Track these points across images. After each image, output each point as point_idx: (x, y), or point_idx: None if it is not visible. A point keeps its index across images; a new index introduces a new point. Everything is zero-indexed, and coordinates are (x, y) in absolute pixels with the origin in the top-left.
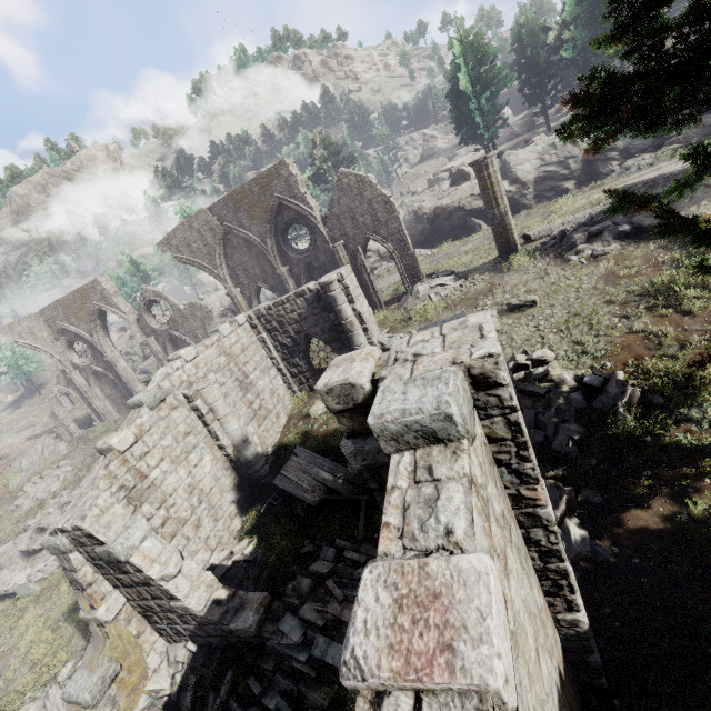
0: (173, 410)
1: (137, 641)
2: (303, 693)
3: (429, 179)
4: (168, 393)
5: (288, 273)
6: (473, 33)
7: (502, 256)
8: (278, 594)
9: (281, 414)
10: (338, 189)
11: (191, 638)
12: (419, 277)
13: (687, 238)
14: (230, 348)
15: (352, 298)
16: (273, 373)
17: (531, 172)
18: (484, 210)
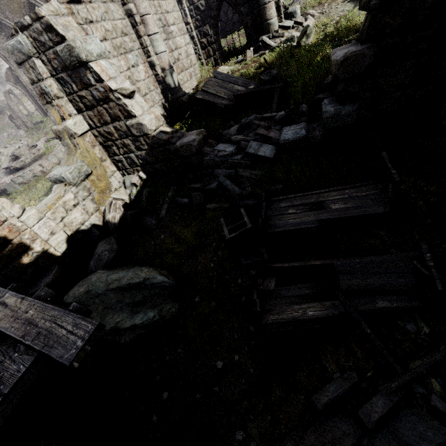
0: (110, 2)
1: (101, 163)
2: (240, 174)
3: None
4: None
5: None
6: None
7: None
8: None
9: (193, 77)
10: None
11: (142, 167)
12: None
13: None
14: None
15: None
16: (187, 39)
17: None
18: None
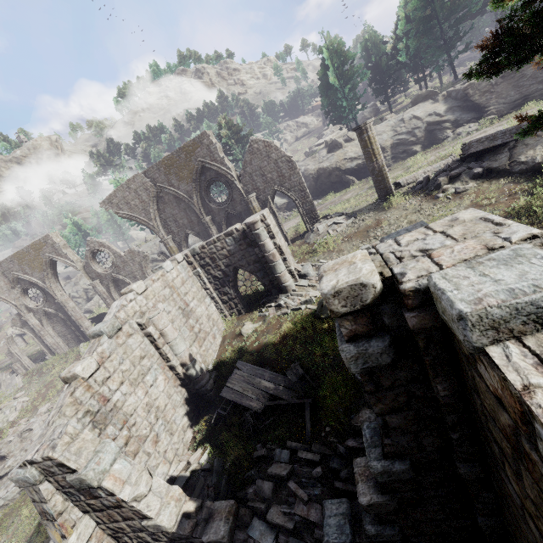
0: (129, 337)
1: None
2: None
3: (306, 152)
4: (124, 322)
5: (211, 221)
6: (337, 43)
7: (381, 198)
8: (238, 499)
9: (217, 335)
10: (250, 153)
11: None
12: (317, 218)
13: (528, 174)
14: (172, 281)
15: (273, 234)
16: (208, 301)
17: (388, 140)
18: (355, 169)
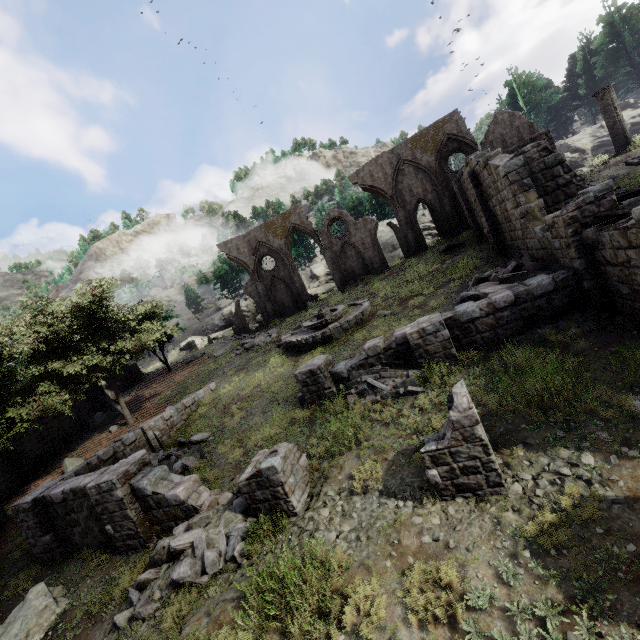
0: None
1: None
2: None
3: None
4: None
5: (445, 188)
6: (527, 74)
7: (620, 149)
8: None
9: None
10: (494, 123)
11: None
12: None
13: None
14: None
15: (554, 145)
16: None
17: (588, 144)
18: None
